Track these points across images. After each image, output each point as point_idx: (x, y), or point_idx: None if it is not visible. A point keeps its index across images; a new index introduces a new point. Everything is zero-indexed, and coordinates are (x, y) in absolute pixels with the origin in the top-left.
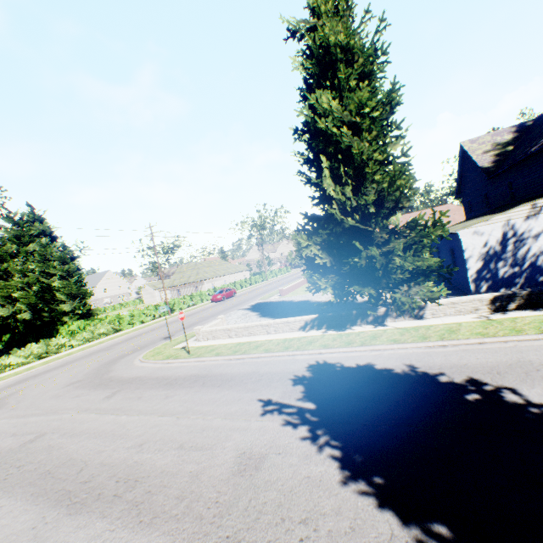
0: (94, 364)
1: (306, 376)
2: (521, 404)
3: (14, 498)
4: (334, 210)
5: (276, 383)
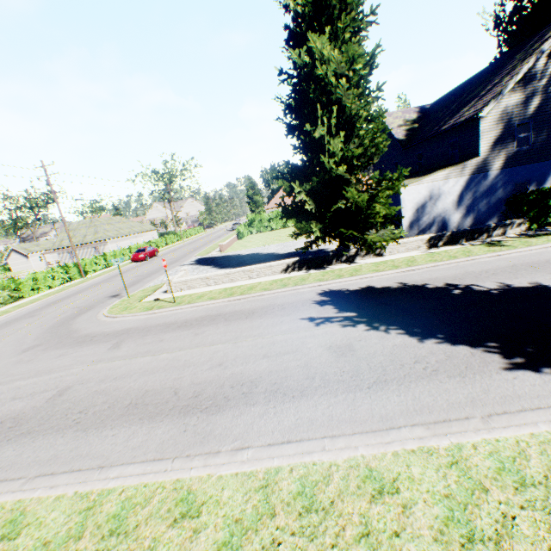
0: (34, 330)
1: (325, 300)
2: (485, 290)
3: (121, 427)
4: (328, 159)
5: (303, 308)
